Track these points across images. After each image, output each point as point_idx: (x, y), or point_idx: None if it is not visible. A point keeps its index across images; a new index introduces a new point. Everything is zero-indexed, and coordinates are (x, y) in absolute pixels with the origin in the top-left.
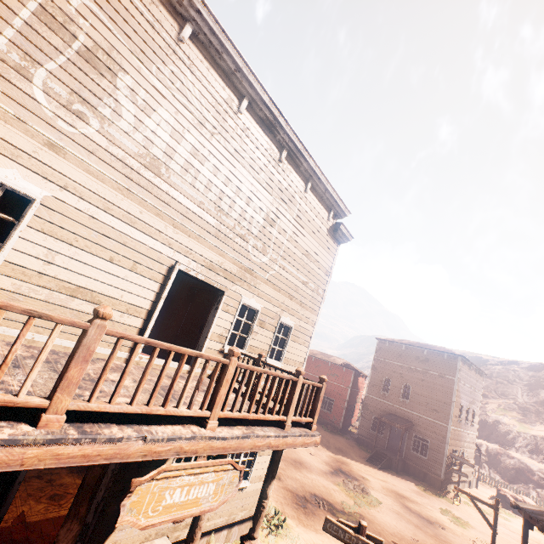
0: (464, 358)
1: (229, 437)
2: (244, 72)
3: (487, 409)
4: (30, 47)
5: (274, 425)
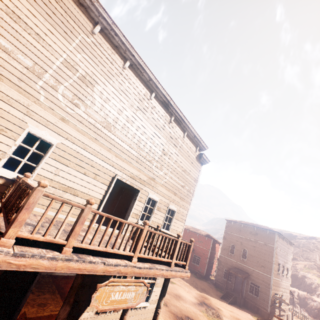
0: (279, 233)
1: (142, 267)
2: (153, 81)
3: (297, 267)
4: (58, 77)
5: (165, 264)
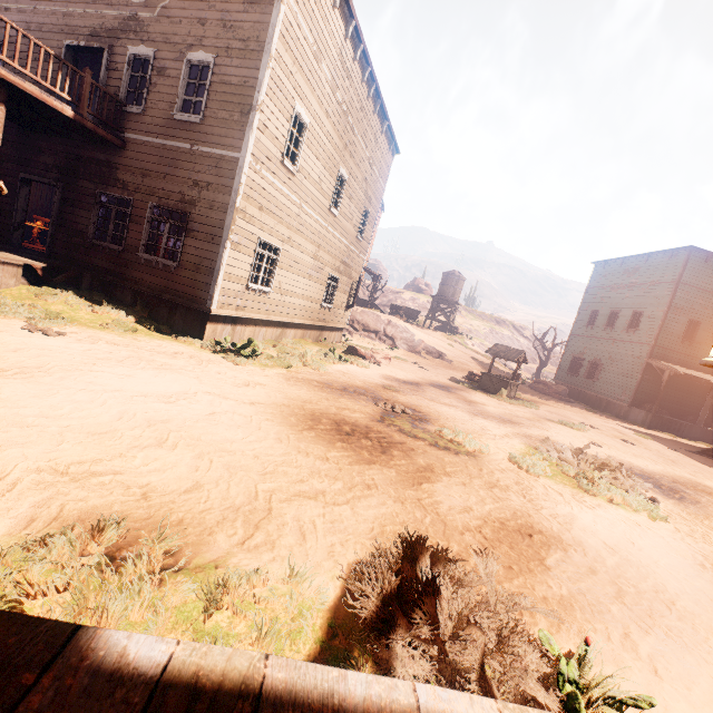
0: None
1: None
2: None
3: None
4: None
5: None
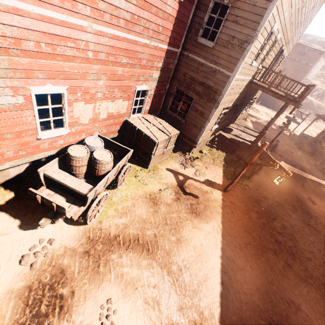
0: None
1: None
2: None
3: None
4: None
5: None
